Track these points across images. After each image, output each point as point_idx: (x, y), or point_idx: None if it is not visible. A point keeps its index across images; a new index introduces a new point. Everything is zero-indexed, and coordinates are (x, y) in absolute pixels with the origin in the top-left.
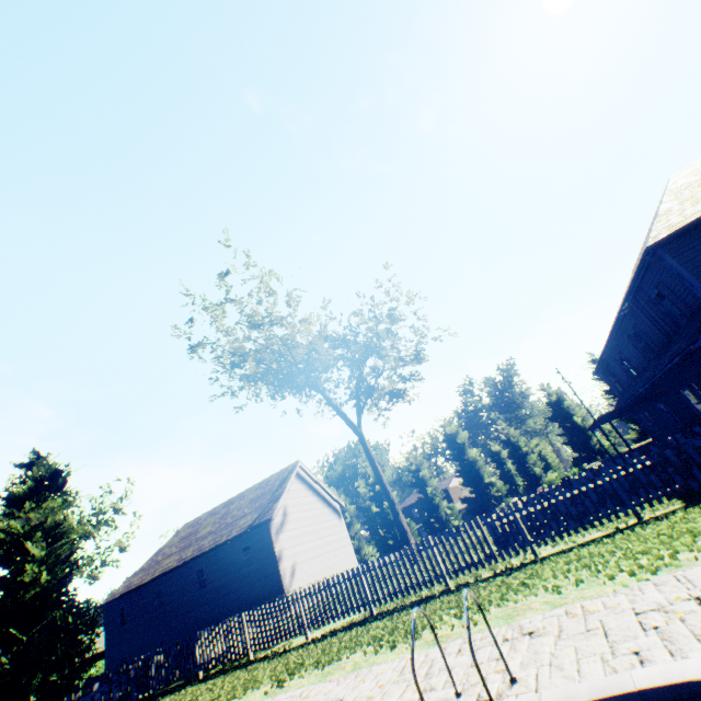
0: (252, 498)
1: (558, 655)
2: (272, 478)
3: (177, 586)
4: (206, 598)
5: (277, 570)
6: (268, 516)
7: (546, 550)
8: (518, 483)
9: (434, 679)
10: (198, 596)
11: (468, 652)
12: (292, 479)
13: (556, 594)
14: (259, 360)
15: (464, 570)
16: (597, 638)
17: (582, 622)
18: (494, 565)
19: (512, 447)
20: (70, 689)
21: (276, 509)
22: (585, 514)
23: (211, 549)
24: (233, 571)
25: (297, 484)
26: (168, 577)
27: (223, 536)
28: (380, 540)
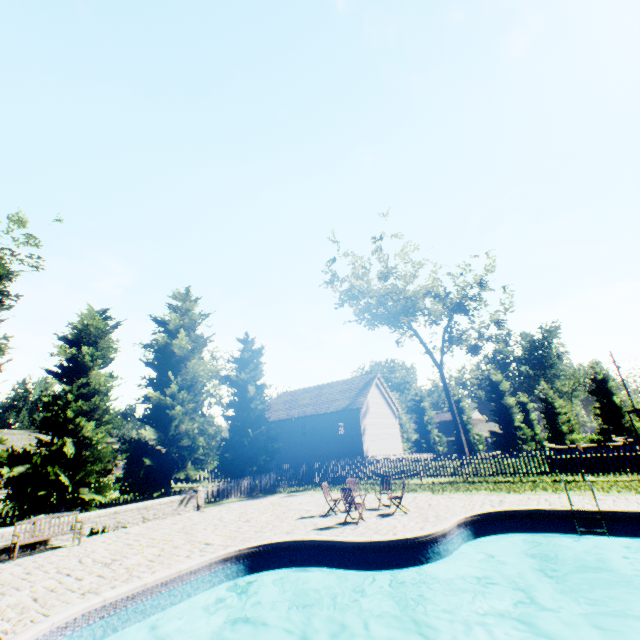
0: (340, 390)
1: (615, 504)
2: (355, 379)
3: (286, 430)
4: (306, 443)
5: (360, 440)
6: (359, 406)
7: (589, 478)
8: (536, 432)
9: (552, 501)
10: (300, 440)
11: (564, 498)
12: (373, 385)
13: (606, 493)
14: (380, 302)
15: (526, 475)
16: (633, 503)
17: (625, 500)
18: (551, 477)
19: (546, 405)
20: (262, 467)
21: (364, 403)
22: (623, 467)
23: (314, 415)
24: (328, 432)
25: (374, 389)
26: (279, 423)
27: (322, 409)
28: (415, 442)
